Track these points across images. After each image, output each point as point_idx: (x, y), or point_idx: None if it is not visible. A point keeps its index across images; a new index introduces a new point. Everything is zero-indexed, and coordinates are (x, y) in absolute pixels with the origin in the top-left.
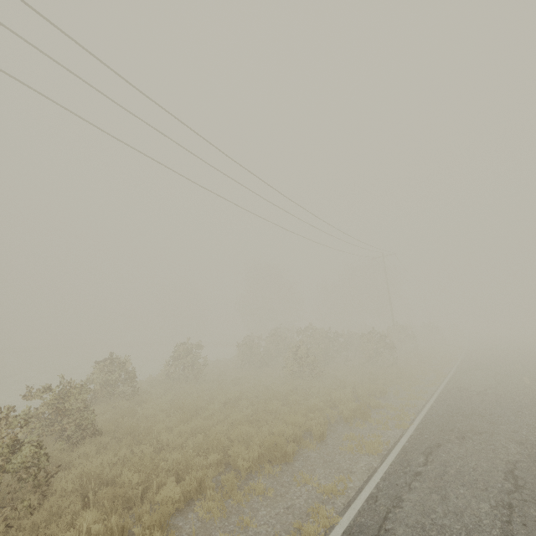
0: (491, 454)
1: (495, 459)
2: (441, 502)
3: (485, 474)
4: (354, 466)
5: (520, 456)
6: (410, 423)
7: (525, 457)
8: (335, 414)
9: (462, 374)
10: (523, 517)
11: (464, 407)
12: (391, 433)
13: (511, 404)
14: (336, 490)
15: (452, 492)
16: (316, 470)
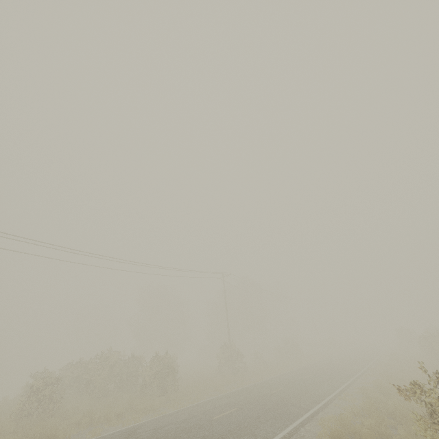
0: None
1: None
2: None
3: None
4: None
5: None
6: None
7: None
8: None
9: (197, 405)
10: None
11: None
12: None
13: None
14: None
15: None
16: None
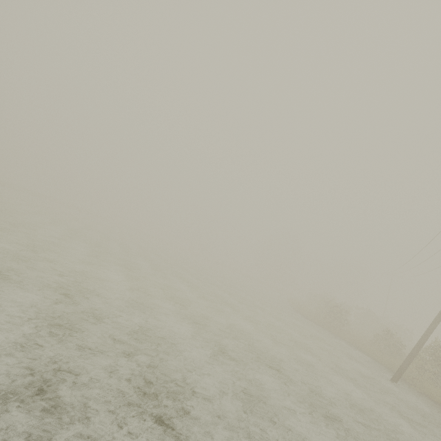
0: None
1: None
2: None
3: None
4: None
5: None
6: None
7: None
8: None
9: None
10: None
11: None
12: None
13: None
14: None
15: None
16: None
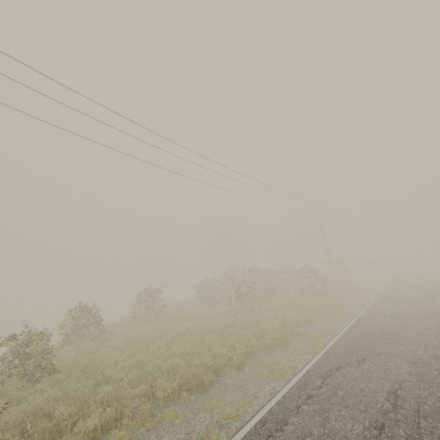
0: (382, 375)
1: (384, 379)
2: (320, 425)
3: (370, 395)
4: (260, 391)
5: (408, 375)
6: (322, 348)
7: (412, 377)
8: (258, 344)
9: (383, 300)
10: (390, 438)
11: (374, 330)
12: (303, 358)
13: (417, 325)
14: (233, 415)
15: (334, 414)
16: (226, 396)
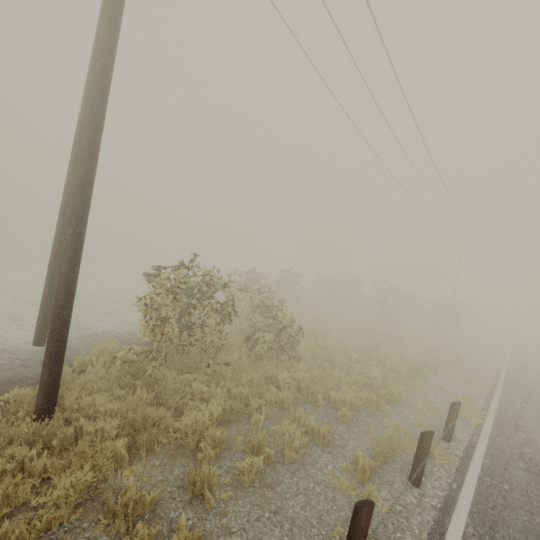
0: None
1: None
2: None
3: None
4: (471, 392)
5: None
6: (496, 378)
7: None
8: (437, 358)
9: (520, 356)
10: None
11: (535, 380)
12: (484, 381)
13: None
14: (472, 400)
15: None
16: (446, 387)
